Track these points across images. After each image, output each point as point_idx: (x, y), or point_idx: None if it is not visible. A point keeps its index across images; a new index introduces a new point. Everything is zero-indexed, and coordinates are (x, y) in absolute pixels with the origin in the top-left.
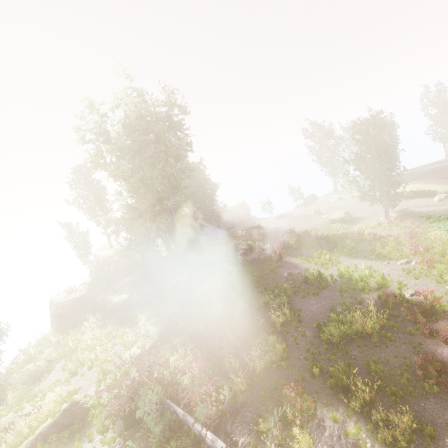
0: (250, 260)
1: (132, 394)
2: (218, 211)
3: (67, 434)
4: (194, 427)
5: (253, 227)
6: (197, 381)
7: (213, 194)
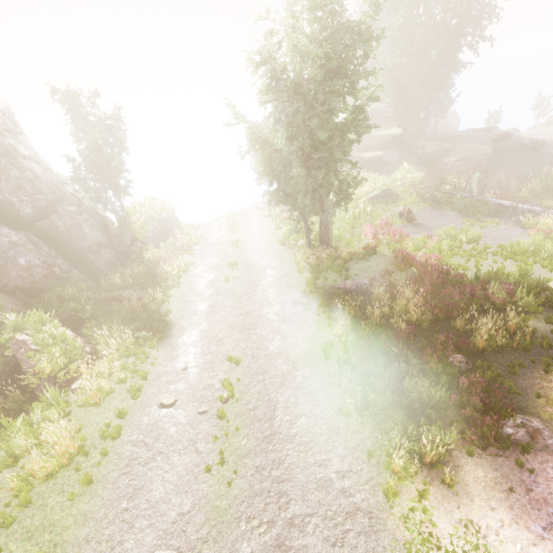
0: (502, 146)
1: (436, 188)
2: (448, 105)
3: (389, 200)
4: (492, 201)
5: (490, 128)
6: (491, 184)
7: (452, 79)
